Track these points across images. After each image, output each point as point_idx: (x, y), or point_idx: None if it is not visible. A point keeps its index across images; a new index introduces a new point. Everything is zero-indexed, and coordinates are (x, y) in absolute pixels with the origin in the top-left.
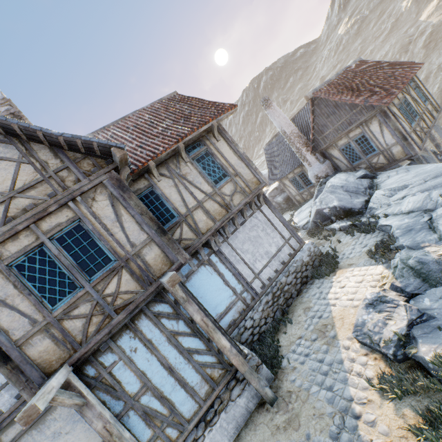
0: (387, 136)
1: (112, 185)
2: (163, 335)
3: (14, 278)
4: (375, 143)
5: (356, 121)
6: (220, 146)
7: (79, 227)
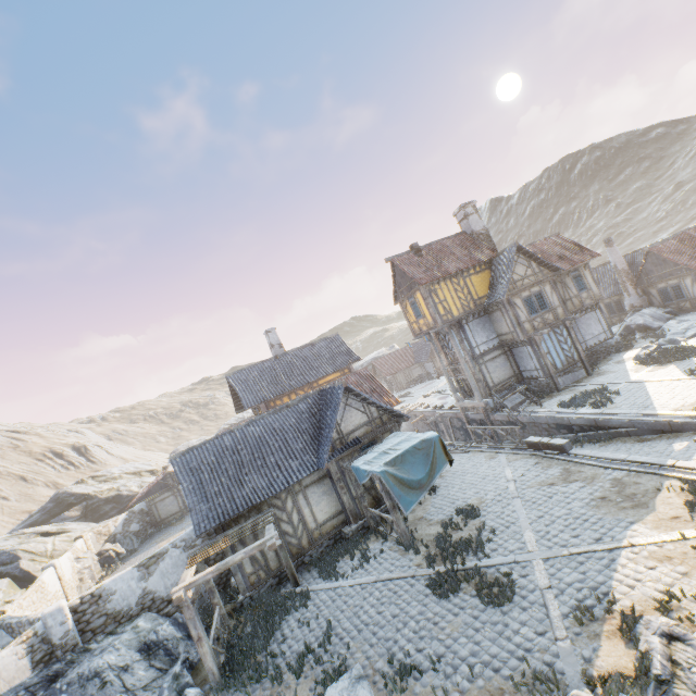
0: (695, 290)
1: (552, 282)
2: (556, 339)
3: (523, 303)
4: (685, 292)
5: (675, 275)
6: (585, 273)
7: (540, 294)
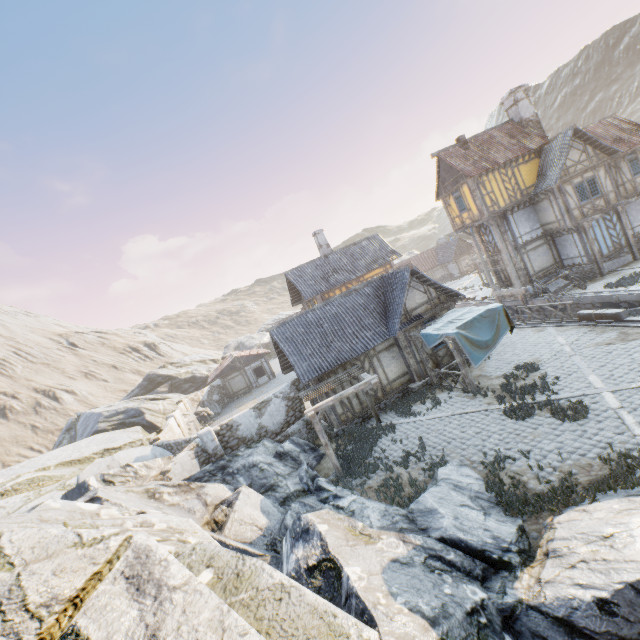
0: None
1: (606, 166)
2: (604, 226)
3: (574, 190)
4: None
5: None
6: None
7: (593, 179)
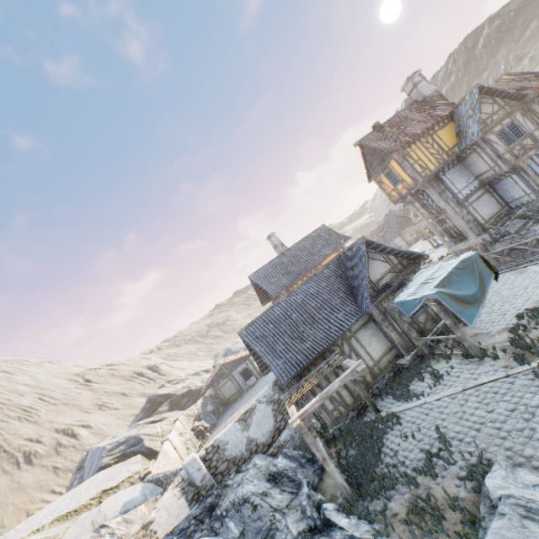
0: None
1: (521, 110)
2: None
3: (498, 137)
4: None
5: None
6: None
7: (512, 124)
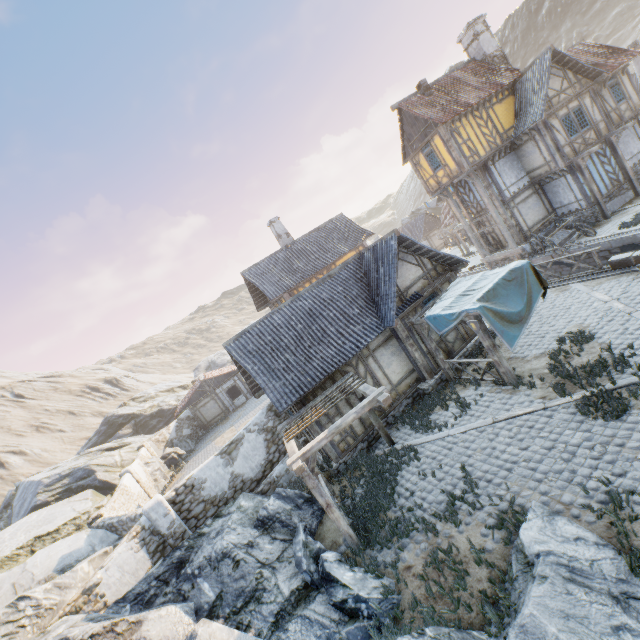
0: None
1: (591, 93)
2: (598, 162)
3: (562, 124)
4: None
5: None
6: (623, 80)
7: (579, 109)
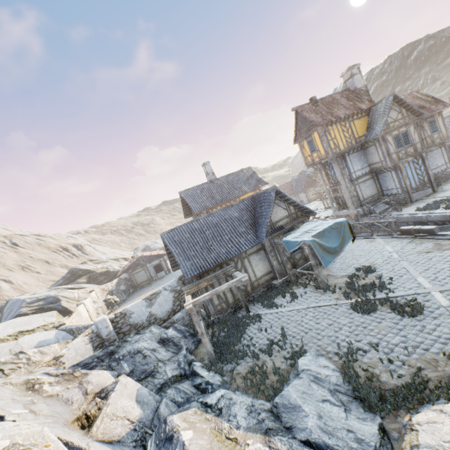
0: None
1: (415, 124)
2: (413, 167)
3: (393, 140)
4: None
5: None
6: (438, 119)
7: (406, 133)
